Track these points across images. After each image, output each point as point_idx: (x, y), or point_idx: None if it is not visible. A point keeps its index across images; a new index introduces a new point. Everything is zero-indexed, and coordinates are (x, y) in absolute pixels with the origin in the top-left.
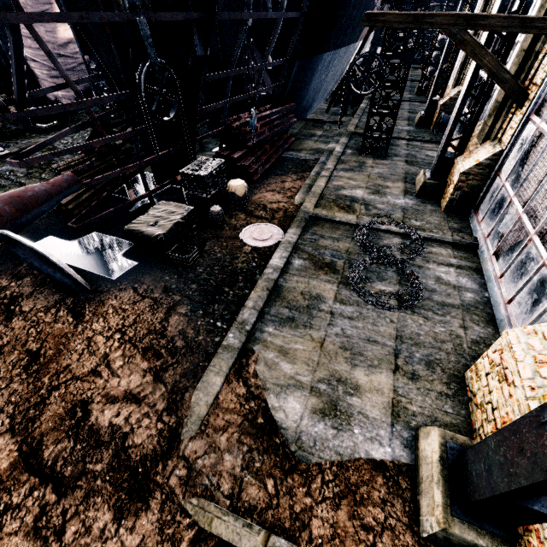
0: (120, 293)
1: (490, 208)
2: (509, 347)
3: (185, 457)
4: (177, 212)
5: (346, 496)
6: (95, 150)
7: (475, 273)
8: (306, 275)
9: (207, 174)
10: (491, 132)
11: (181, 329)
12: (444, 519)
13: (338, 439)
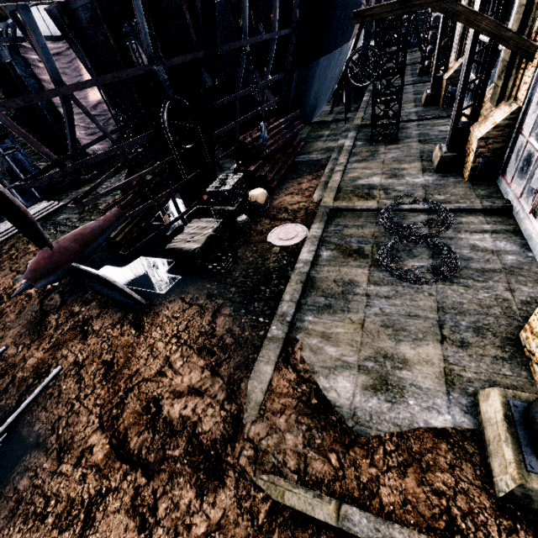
0: (171, 304)
1: (517, 167)
2: None
3: (249, 439)
4: (208, 226)
5: (411, 464)
6: (131, 188)
7: (513, 235)
8: (336, 264)
9: (229, 189)
10: (503, 92)
11: (228, 328)
12: (518, 475)
13: (394, 412)
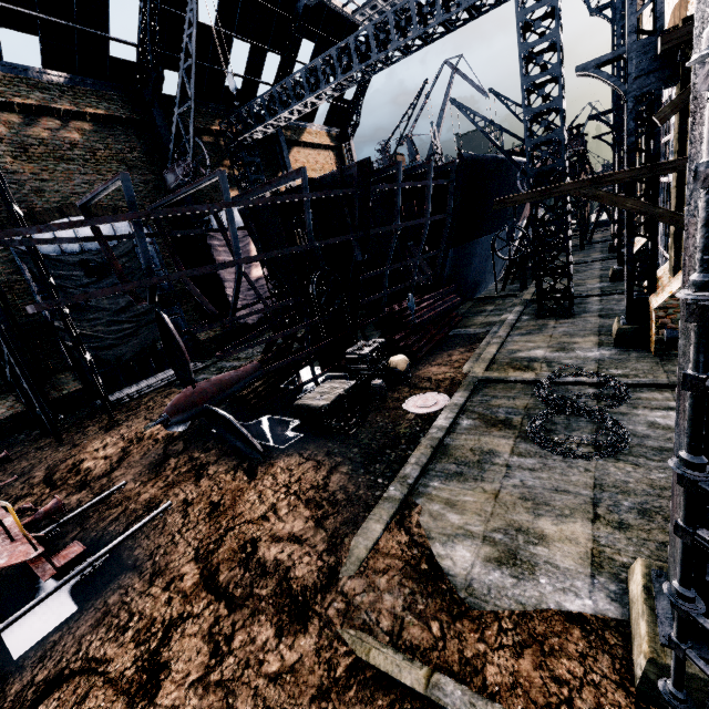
0: (288, 457)
1: None
2: None
3: (343, 593)
4: (340, 387)
5: (530, 645)
6: (272, 351)
7: None
8: (476, 433)
9: (367, 352)
10: (678, 262)
11: (342, 485)
12: (650, 648)
13: (519, 588)
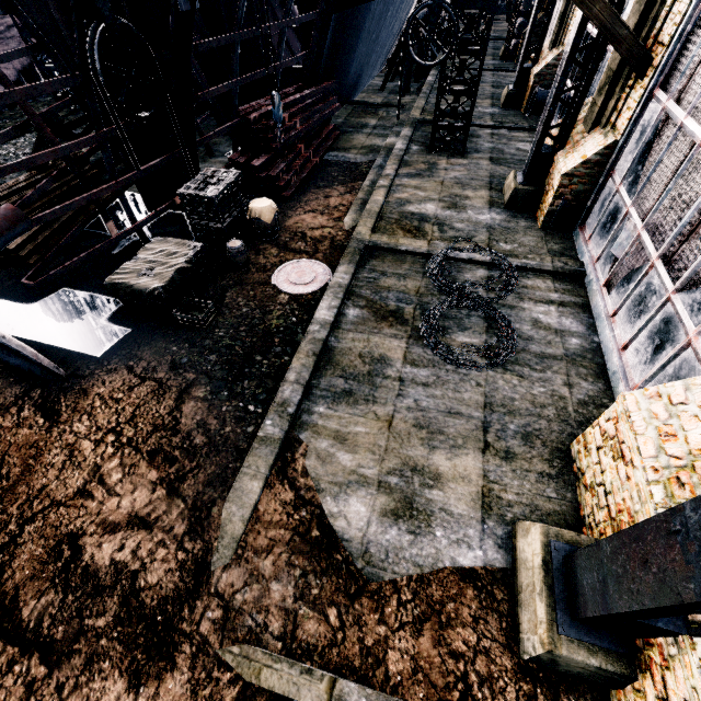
0: (110, 376)
1: (600, 221)
2: (627, 416)
3: (218, 594)
4: (179, 253)
5: (429, 618)
6: (49, 165)
7: (582, 311)
8: (365, 330)
9: (217, 195)
10: (601, 114)
11: (200, 420)
12: (549, 639)
13: (417, 547)
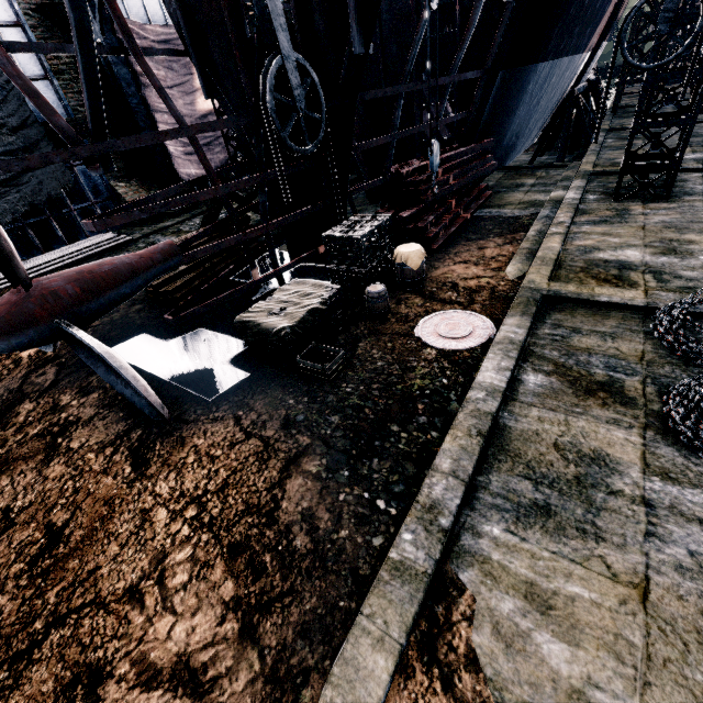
0: (213, 426)
1: None
2: None
3: None
4: (314, 293)
5: None
6: None
7: None
8: (558, 406)
9: (363, 235)
10: None
11: (306, 508)
12: None
13: None
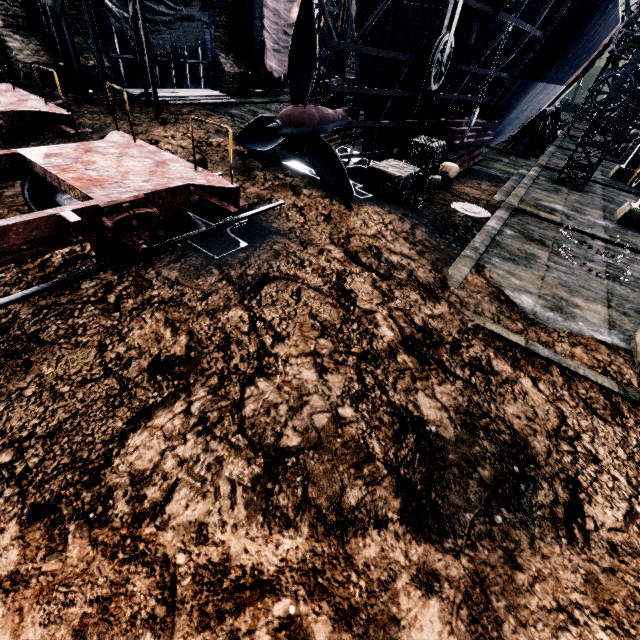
0: (372, 206)
1: None
2: None
3: (454, 294)
4: (408, 168)
5: (579, 345)
6: None
7: None
8: (519, 241)
9: (436, 147)
10: None
11: (426, 238)
12: None
13: (567, 323)
